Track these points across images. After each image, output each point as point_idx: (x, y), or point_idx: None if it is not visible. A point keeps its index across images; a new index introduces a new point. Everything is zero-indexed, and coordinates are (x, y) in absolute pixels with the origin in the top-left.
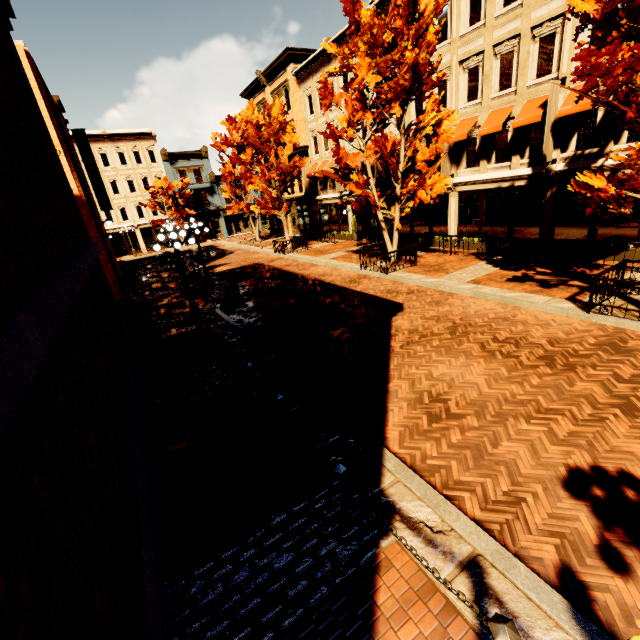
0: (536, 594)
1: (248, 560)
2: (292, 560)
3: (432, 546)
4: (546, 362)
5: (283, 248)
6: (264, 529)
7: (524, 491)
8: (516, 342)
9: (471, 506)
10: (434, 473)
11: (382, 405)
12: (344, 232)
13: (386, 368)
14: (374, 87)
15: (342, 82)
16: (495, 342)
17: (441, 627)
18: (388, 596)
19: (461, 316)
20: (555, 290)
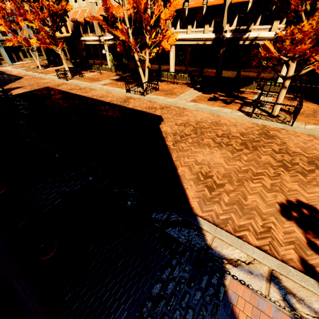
0: (304, 283)
1: None
2: (181, 318)
3: (250, 274)
4: (244, 146)
5: (65, 76)
6: (152, 302)
7: (269, 222)
8: (227, 136)
9: (252, 239)
10: (226, 224)
11: (180, 186)
12: (105, 66)
13: (171, 160)
14: None
15: None
16: (218, 137)
17: None
18: (244, 316)
19: (195, 122)
20: (231, 105)
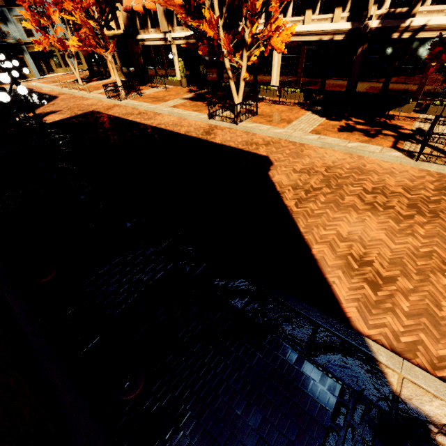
0: None
1: None
2: None
3: None
4: (416, 210)
5: (117, 94)
6: None
7: None
8: (382, 192)
9: None
10: (415, 352)
11: (321, 278)
12: (172, 77)
13: (298, 232)
14: None
15: None
16: (367, 193)
17: None
18: None
19: (325, 168)
20: (379, 139)
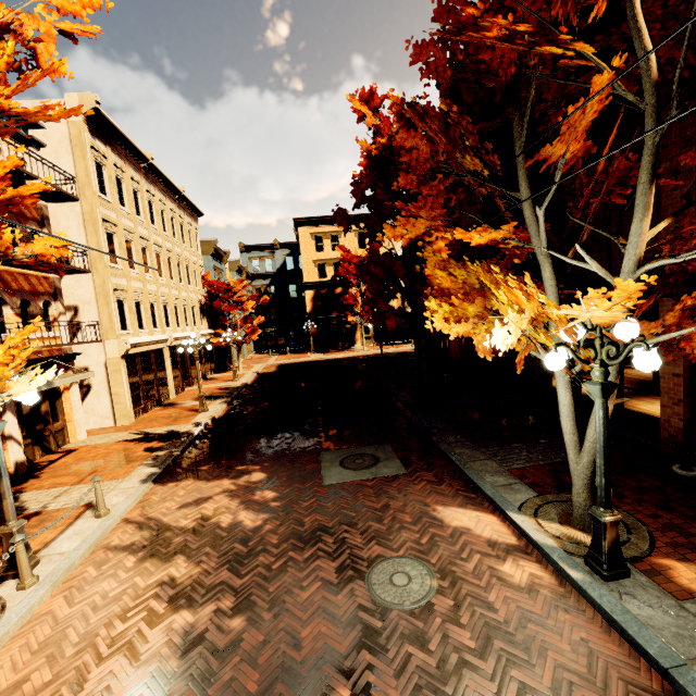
0: None
1: None
2: None
3: None
4: None
5: None
6: None
7: None
8: None
9: None
10: None
11: None
12: None
13: None
14: None
15: None
16: None
17: None
18: None
19: None
20: None
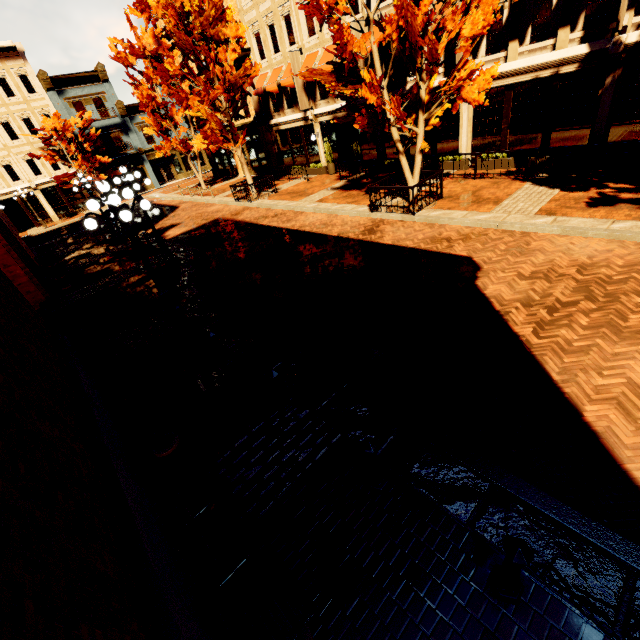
0: None
1: None
2: None
3: None
4: None
5: (248, 194)
6: None
7: None
8: None
9: None
10: None
11: (616, 470)
12: (314, 164)
13: (549, 381)
14: None
15: None
16: None
17: None
18: None
19: (575, 267)
20: None
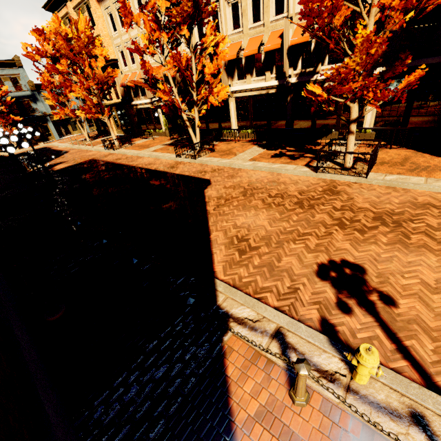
0: (312, 338)
1: (135, 380)
2: (167, 369)
3: (254, 330)
4: (299, 205)
5: (112, 145)
6: (143, 355)
7: (298, 283)
8: (282, 196)
9: (272, 300)
10: (248, 286)
11: (208, 251)
12: (159, 130)
13: (207, 225)
14: (165, 11)
15: (137, 4)
16: (270, 197)
17: (266, 375)
18: (234, 369)
19: (248, 183)
20: (298, 161)
